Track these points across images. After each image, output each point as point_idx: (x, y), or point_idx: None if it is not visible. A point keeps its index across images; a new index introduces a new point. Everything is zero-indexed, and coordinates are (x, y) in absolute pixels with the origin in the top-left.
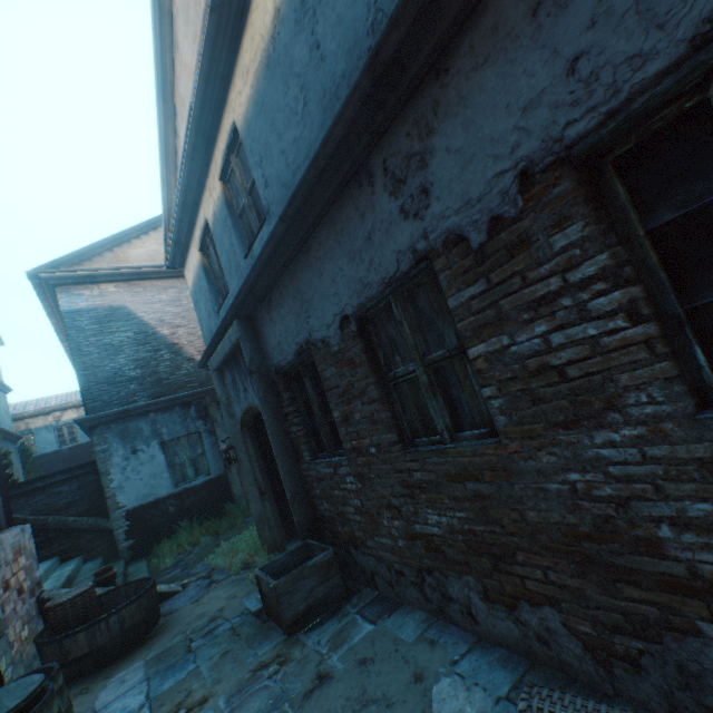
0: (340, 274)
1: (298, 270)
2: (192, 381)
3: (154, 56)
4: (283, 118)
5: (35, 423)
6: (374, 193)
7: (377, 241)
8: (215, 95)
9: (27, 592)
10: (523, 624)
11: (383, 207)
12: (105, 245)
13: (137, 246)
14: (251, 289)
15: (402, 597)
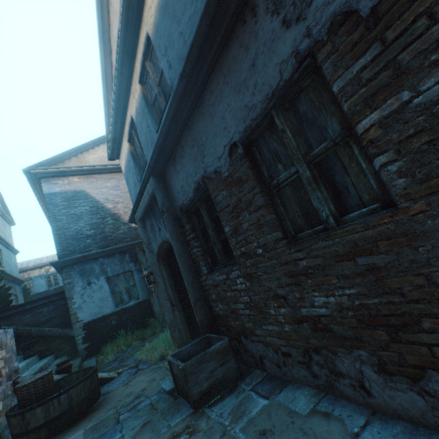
0: (228, 110)
1: (194, 122)
2: (126, 237)
3: (96, 12)
4: (181, 6)
5: (33, 274)
6: (257, 21)
7: (260, 64)
8: (134, 17)
9: (4, 376)
10: (430, 395)
11: (266, 30)
12: (72, 153)
13: (92, 153)
14: (161, 149)
15: (289, 376)
